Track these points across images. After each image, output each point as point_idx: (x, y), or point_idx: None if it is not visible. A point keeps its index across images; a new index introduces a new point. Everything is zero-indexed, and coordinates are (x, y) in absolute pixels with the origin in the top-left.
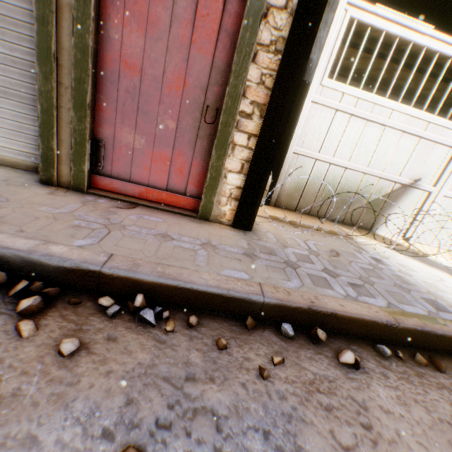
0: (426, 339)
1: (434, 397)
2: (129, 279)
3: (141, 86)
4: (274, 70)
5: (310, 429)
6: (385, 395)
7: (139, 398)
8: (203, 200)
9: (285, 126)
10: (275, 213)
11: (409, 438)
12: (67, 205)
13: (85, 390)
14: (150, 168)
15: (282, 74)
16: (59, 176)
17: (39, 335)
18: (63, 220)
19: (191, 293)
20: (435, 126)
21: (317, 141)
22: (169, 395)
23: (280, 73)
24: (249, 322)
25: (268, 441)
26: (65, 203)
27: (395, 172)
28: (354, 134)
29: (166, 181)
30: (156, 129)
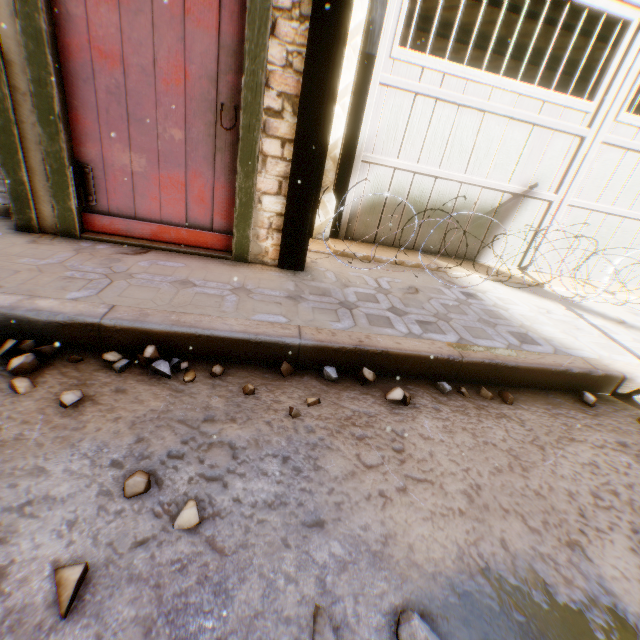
0: (498, 373)
1: (488, 426)
2: (137, 330)
3: (127, 83)
4: (303, 46)
5: (334, 455)
6: (430, 426)
7: (151, 438)
8: (236, 236)
9: (328, 125)
10: (343, 247)
11: (443, 458)
12: (55, 255)
13: (92, 434)
14: (160, 198)
15: (314, 51)
16: (41, 219)
17: (37, 391)
18: (51, 272)
19: (212, 341)
20: (553, 107)
21: (394, 142)
22: (184, 434)
23: (311, 50)
24: (284, 368)
25: (285, 465)
26: (52, 252)
27: (504, 178)
28: (443, 128)
29: (184, 215)
30: (158, 143)
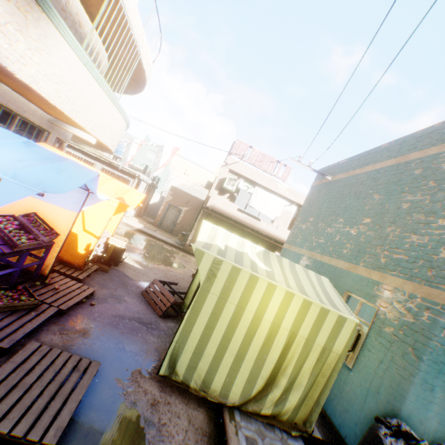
0: None
1: None
2: None
3: None
4: None
5: None
6: None
7: None
8: None
9: None
10: None
11: None
12: None
13: None
14: None
15: None
16: None
17: None
18: None
19: None
20: None
21: None
22: None
23: None
24: None
25: None
26: None
27: None
28: None
29: None
30: None
